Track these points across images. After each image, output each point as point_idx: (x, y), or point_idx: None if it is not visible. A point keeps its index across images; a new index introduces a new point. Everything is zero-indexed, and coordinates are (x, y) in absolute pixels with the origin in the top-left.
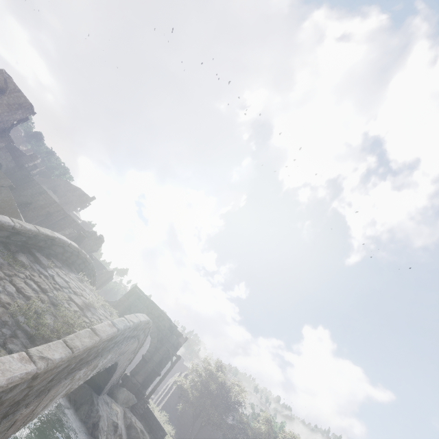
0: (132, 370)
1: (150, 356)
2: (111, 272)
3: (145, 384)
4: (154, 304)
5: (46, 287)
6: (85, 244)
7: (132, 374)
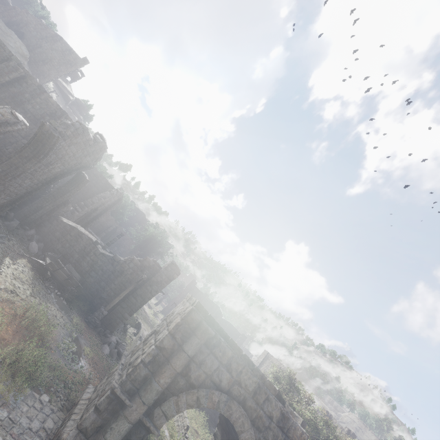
0: None
1: None
2: (119, 194)
3: None
4: (244, 359)
5: None
6: (61, 153)
7: None
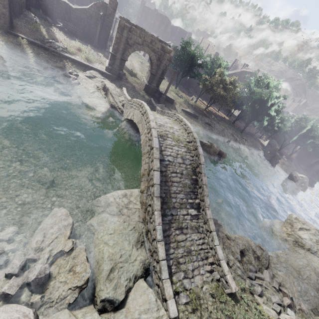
0: (148, 81)
1: (155, 71)
2: None
3: (158, 85)
4: (144, 32)
5: (175, 170)
6: None
7: (149, 83)
